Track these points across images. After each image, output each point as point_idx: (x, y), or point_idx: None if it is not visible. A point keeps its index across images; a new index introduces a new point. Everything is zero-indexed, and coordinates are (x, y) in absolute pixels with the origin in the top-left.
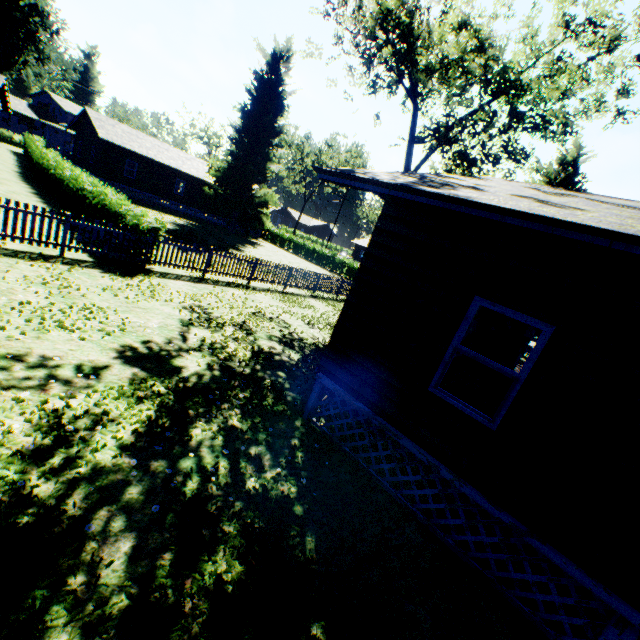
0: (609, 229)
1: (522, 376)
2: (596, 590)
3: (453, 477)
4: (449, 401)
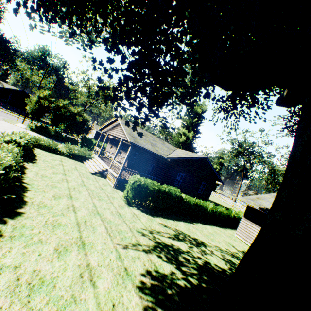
0: None
1: None
2: None
3: None
4: None
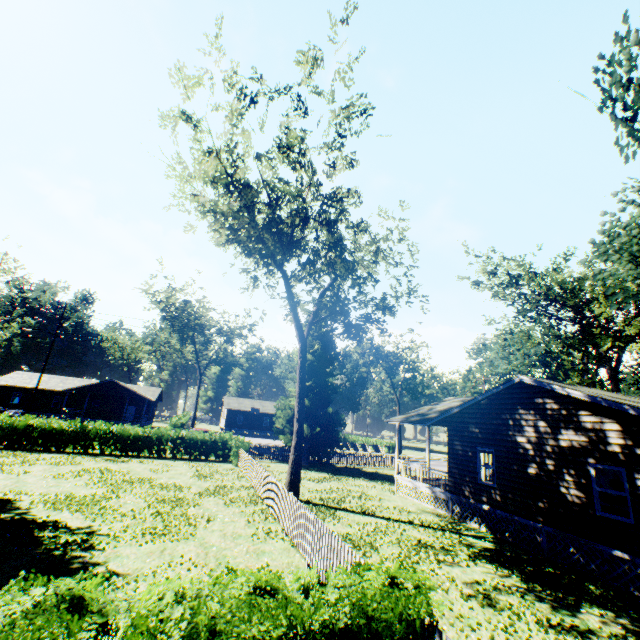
0: None
1: None
2: None
3: None
4: None
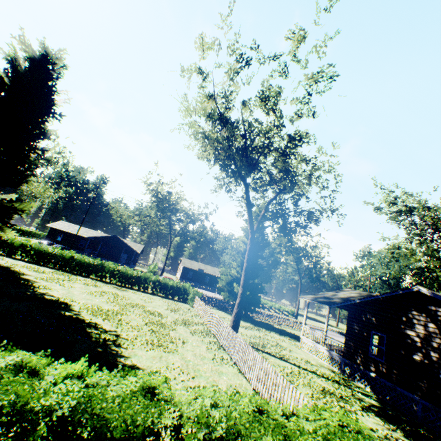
0: None
1: None
2: None
3: None
4: None
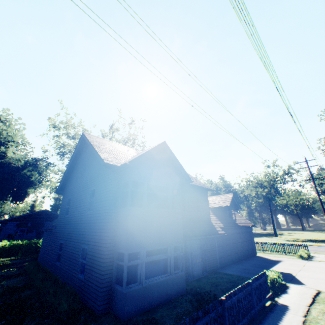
0: None
1: None
2: None
3: None
4: None
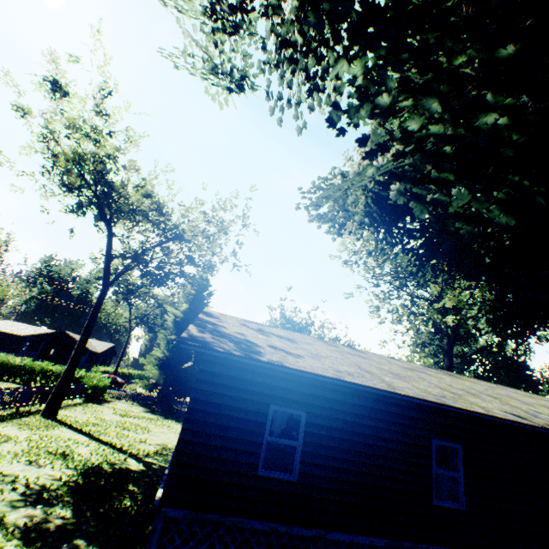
0: (333, 377)
1: (301, 442)
2: (354, 539)
3: (286, 527)
4: (271, 475)
